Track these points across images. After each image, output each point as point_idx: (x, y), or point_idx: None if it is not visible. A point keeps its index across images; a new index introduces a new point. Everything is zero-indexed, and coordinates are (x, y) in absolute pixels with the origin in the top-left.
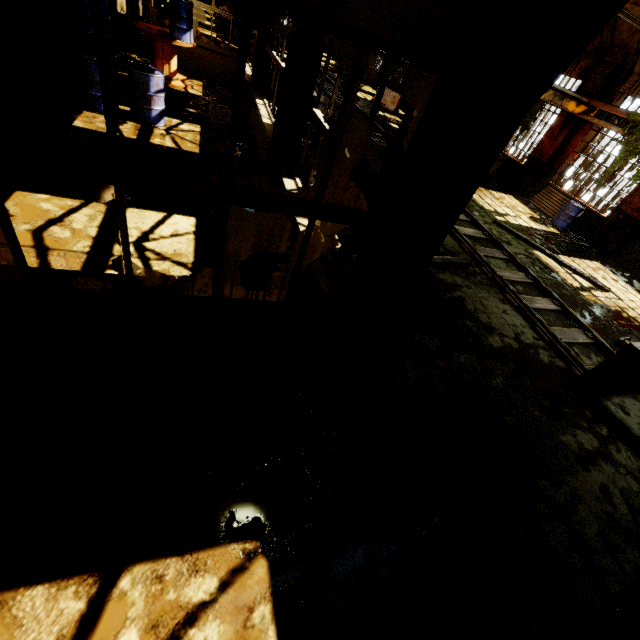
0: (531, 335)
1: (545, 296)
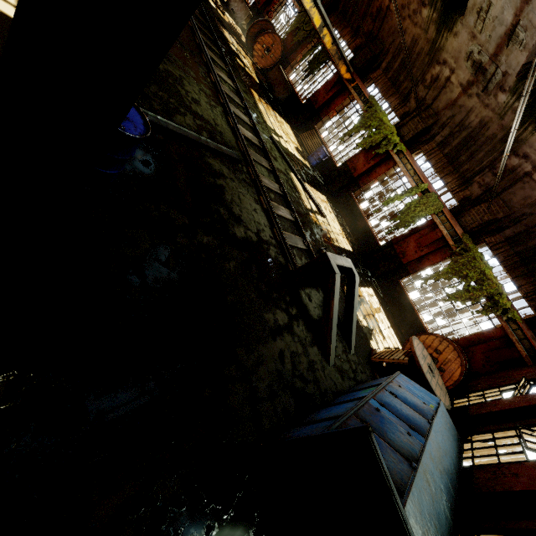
0: (269, 234)
1: (287, 208)
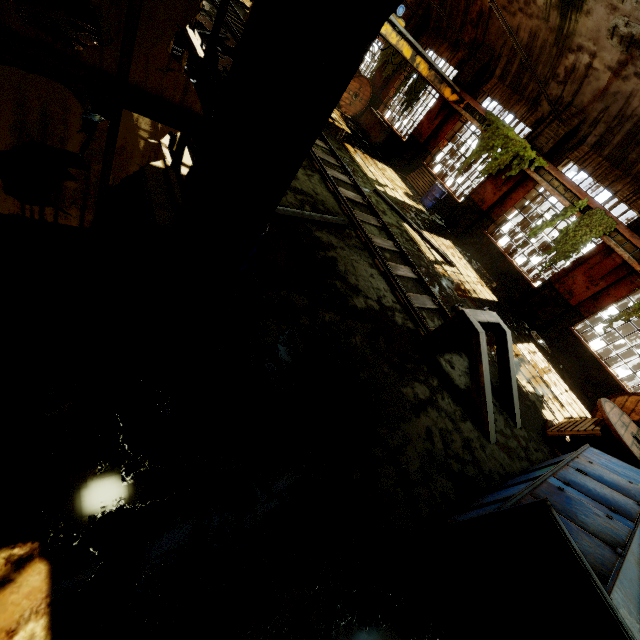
0: (391, 299)
1: (407, 265)
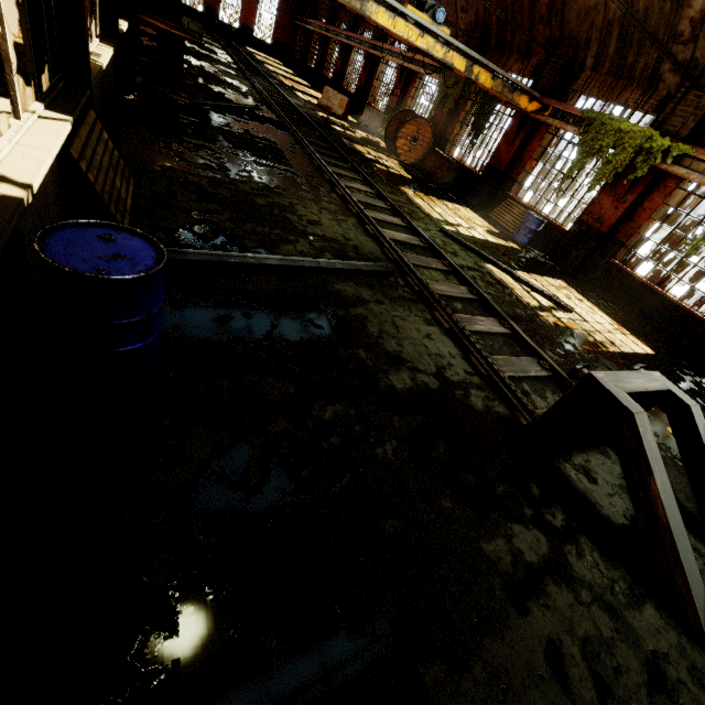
0: (463, 368)
1: (492, 316)
